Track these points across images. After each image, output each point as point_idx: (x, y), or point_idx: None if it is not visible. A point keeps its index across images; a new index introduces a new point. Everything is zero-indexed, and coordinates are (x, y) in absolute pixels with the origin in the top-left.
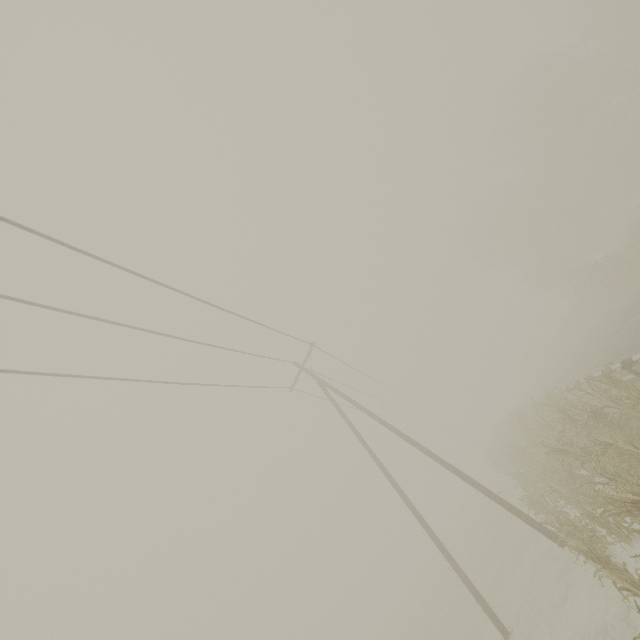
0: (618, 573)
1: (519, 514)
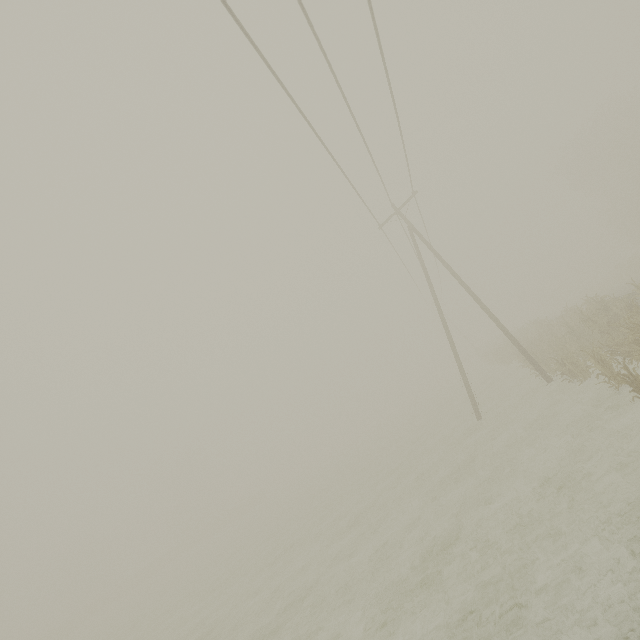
0: (605, 369)
1: (529, 357)
